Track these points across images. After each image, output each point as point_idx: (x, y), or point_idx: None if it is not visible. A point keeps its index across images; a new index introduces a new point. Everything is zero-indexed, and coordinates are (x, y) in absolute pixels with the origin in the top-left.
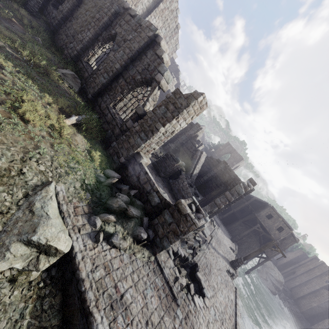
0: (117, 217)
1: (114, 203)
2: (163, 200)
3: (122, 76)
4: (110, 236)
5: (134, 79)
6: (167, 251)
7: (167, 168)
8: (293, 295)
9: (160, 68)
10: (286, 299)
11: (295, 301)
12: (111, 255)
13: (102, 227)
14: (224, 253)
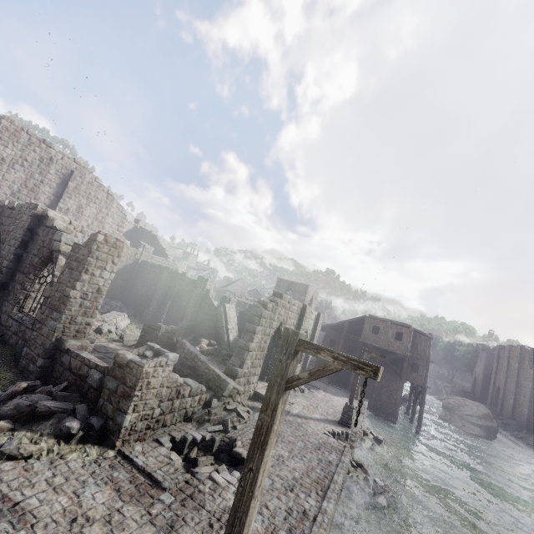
0: (20, 424)
1: (5, 406)
2: (105, 371)
3: (18, 271)
4: None
5: (33, 264)
6: (155, 441)
7: None
8: (521, 422)
9: (55, 237)
10: (516, 437)
11: (529, 429)
12: (2, 469)
13: None
14: (326, 415)
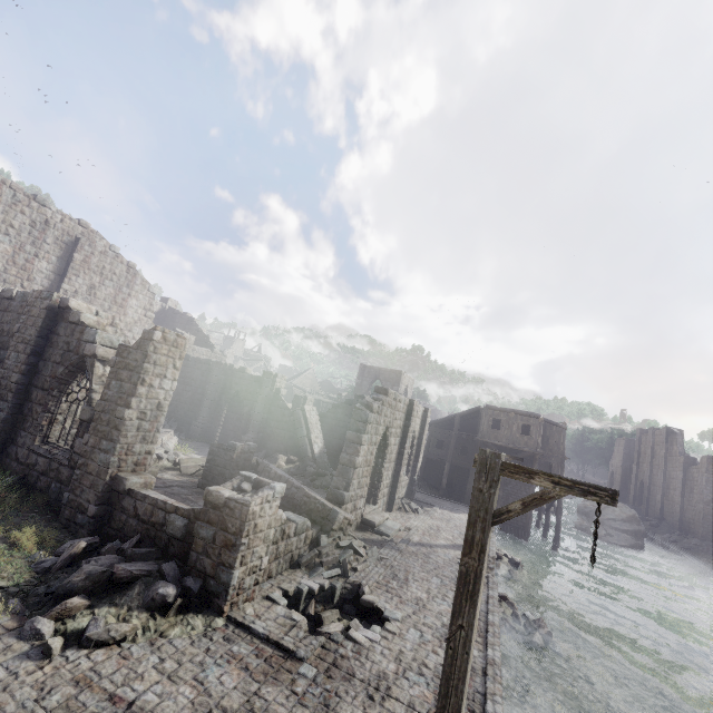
0: (97, 598)
1: (73, 576)
2: (191, 515)
3: (34, 388)
4: (82, 634)
5: (56, 377)
6: (266, 598)
7: (225, 472)
8: (672, 522)
9: (86, 336)
10: (668, 540)
11: (682, 529)
12: (94, 660)
13: (58, 631)
14: (453, 540)
